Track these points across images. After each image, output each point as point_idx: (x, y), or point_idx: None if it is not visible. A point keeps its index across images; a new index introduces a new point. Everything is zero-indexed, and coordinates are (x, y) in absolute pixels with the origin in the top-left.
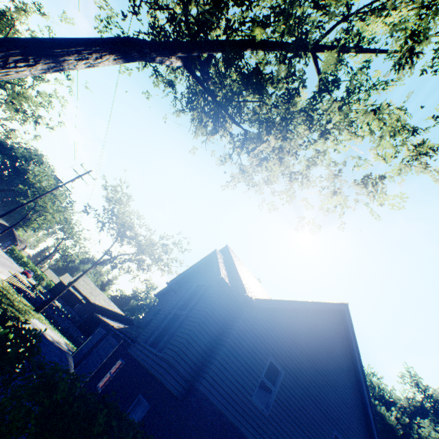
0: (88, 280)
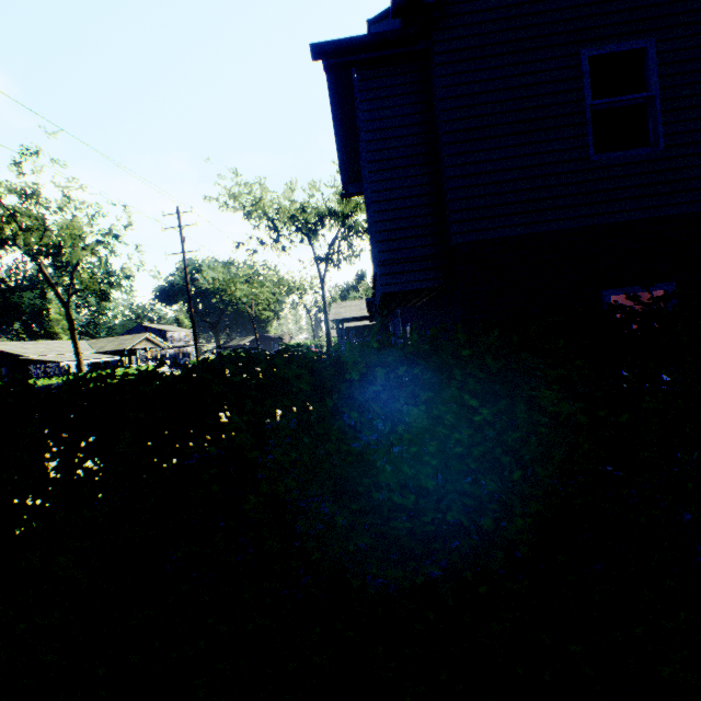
0: (346, 304)
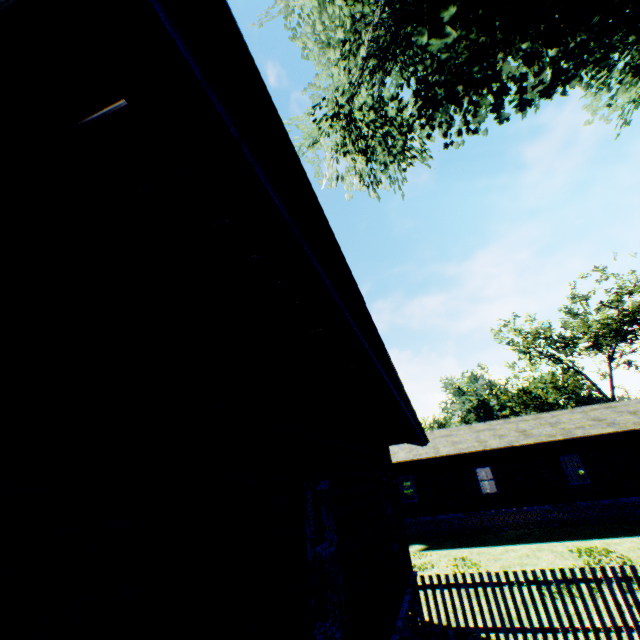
0: None
